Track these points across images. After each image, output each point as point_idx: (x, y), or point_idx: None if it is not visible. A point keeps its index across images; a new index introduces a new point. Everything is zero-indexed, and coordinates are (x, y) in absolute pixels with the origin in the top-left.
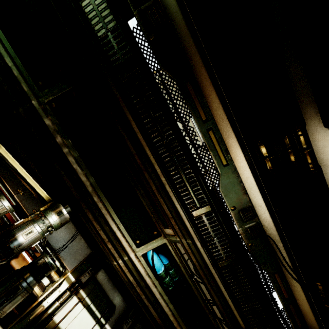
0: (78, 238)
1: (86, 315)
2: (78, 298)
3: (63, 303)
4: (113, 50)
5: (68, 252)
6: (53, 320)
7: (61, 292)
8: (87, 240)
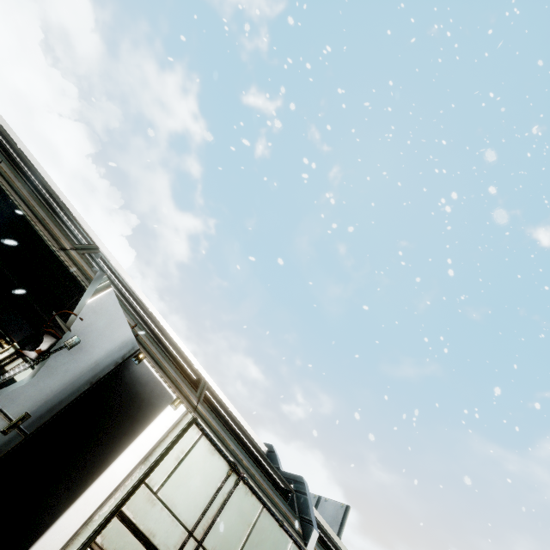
0: (23, 323)
1: (31, 371)
2: (24, 360)
3: (12, 361)
4: (5, 212)
5: (14, 331)
6: (5, 368)
7: (10, 354)
8: (30, 324)
